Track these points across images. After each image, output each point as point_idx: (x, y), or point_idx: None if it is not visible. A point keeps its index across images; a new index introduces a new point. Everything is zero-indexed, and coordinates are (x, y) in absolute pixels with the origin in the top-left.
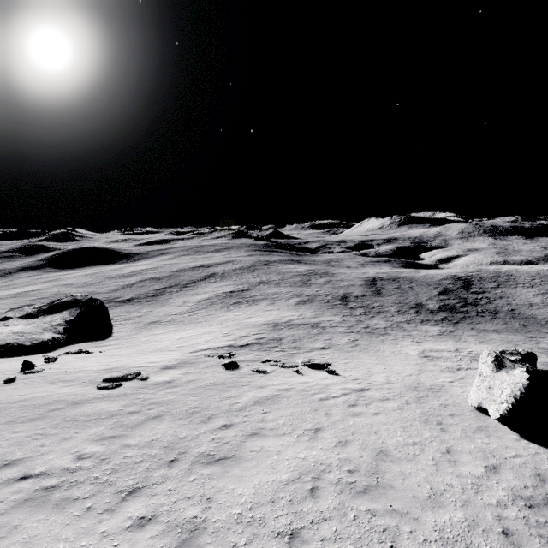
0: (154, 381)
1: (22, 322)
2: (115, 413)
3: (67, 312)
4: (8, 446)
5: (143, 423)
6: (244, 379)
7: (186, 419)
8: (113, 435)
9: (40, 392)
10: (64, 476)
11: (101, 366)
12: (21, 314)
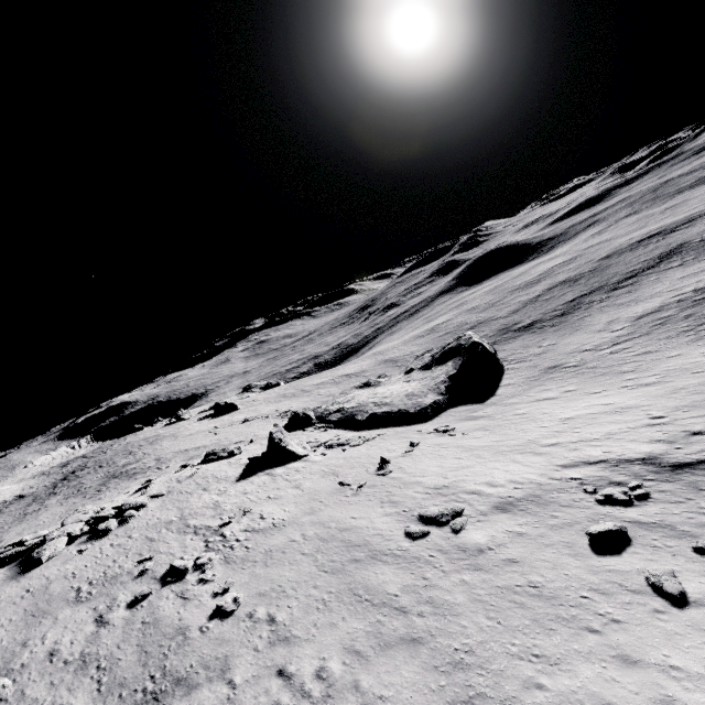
0: (464, 540)
1: (419, 376)
2: (388, 599)
3: (451, 364)
4: (301, 608)
5: (395, 645)
6: (605, 605)
7: (439, 677)
8: (360, 650)
9: (365, 518)
10: (295, 697)
11: (437, 476)
12: (420, 365)
